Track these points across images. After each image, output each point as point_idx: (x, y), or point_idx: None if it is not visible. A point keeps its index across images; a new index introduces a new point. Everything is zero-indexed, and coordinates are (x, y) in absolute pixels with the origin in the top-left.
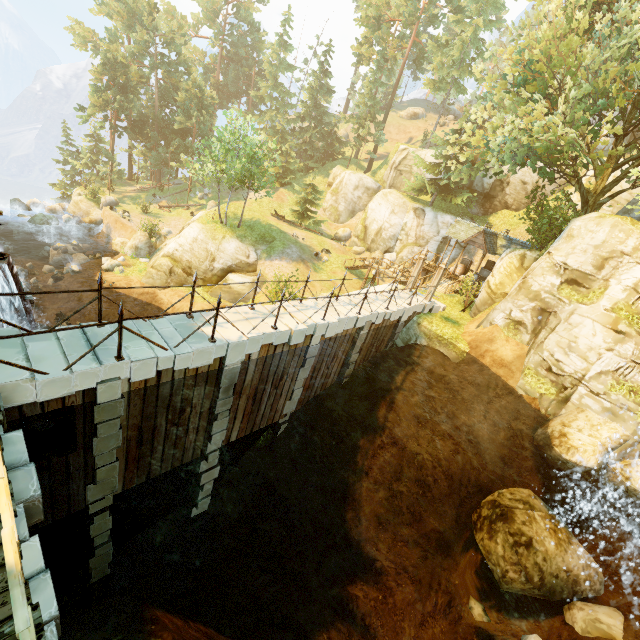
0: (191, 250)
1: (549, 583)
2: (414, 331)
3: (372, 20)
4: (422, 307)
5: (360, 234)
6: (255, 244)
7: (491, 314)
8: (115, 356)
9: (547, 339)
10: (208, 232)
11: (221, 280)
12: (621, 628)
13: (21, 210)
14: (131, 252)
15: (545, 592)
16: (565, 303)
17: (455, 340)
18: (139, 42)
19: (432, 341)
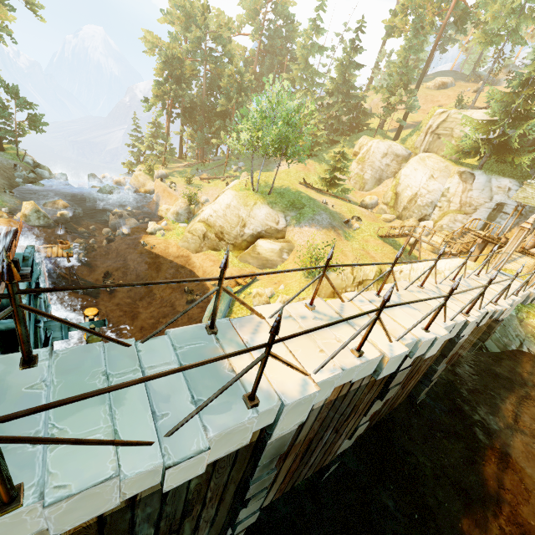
0: (224, 216)
1: None
2: (515, 331)
3: None
4: (525, 296)
5: (390, 201)
6: (285, 210)
7: None
8: None
9: None
10: (240, 199)
11: (250, 245)
12: None
13: (95, 183)
14: (172, 217)
15: None
16: None
17: None
18: (193, 40)
19: None
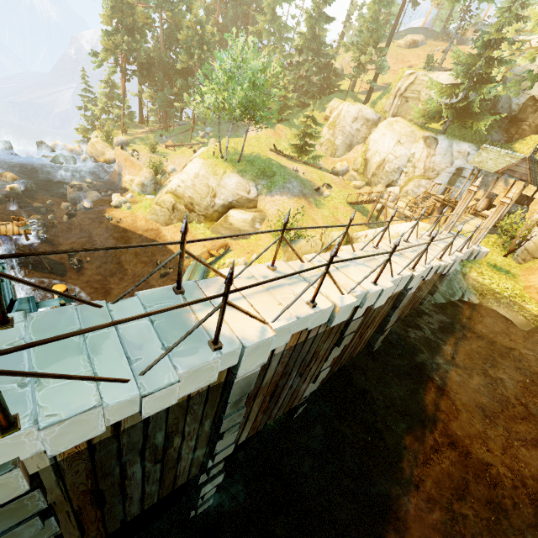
0: (193, 186)
1: None
2: (459, 284)
3: None
4: (469, 253)
5: (359, 168)
6: (255, 179)
7: None
8: None
9: None
10: (209, 167)
11: (222, 216)
12: None
13: (46, 152)
14: (138, 189)
15: None
16: None
17: (521, 299)
18: None
19: (486, 298)
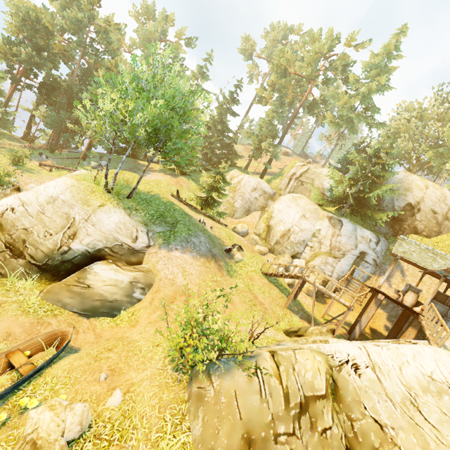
0: (38, 213)
1: None
2: None
3: (281, 69)
4: None
5: (262, 233)
6: (149, 222)
7: None
8: None
9: None
10: (79, 192)
11: (77, 270)
12: None
13: None
14: None
15: None
16: None
17: None
18: (72, 21)
19: None
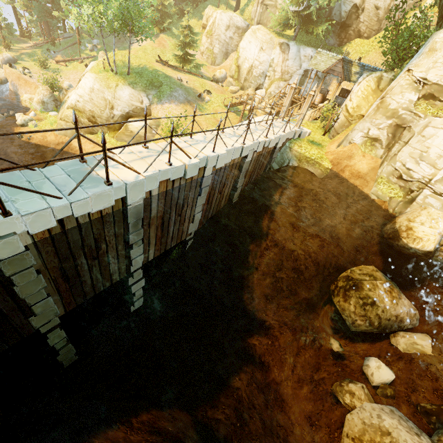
0: (91, 100)
1: (384, 324)
2: (287, 155)
3: None
4: (293, 133)
5: (234, 74)
6: (146, 90)
7: (350, 134)
8: (0, 212)
9: (400, 152)
10: (102, 81)
11: (123, 126)
12: (430, 346)
13: None
14: (39, 107)
15: (380, 330)
16: (420, 117)
17: (320, 159)
18: None
19: (302, 162)
